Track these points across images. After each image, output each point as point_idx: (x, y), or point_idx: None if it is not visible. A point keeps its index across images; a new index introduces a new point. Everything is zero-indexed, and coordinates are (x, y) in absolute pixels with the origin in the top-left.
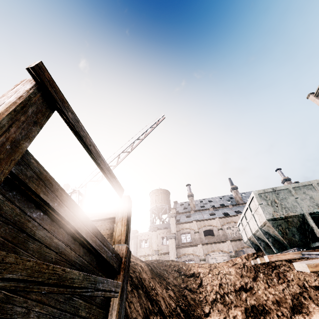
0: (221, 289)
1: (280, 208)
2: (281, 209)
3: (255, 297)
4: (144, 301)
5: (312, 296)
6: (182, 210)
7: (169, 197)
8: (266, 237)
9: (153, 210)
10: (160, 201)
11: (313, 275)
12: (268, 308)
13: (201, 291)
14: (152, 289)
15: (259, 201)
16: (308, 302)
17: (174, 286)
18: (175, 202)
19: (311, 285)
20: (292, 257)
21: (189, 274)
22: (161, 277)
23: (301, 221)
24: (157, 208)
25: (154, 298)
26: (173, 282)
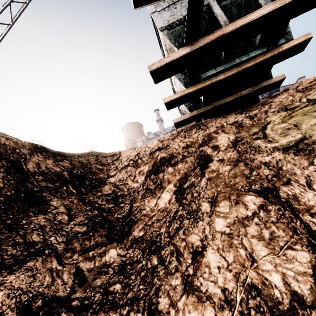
0: (136, 157)
1: (179, 9)
2: (181, 9)
3: (167, 151)
4: None
5: (226, 129)
6: (153, 137)
7: (142, 130)
8: (178, 78)
9: (127, 144)
10: (133, 134)
11: (236, 116)
12: (176, 154)
13: (114, 163)
14: (14, 153)
15: (153, 9)
16: (218, 135)
17: (79, 162)
18: (148, 133)
19: (229, 123)
20: (178, 55)
21: (109, 155)
22: (60, 156)
23: (208, 20)
24: (130, 141)
25: (12, 159)
26: (80, 161)
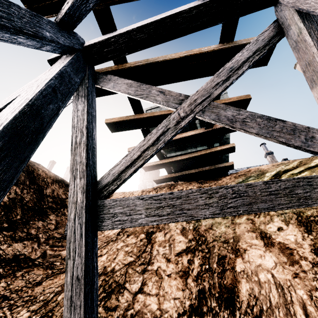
0: None
1: None
2: None
3: None
4: (22, 178)
5: None
6: None
7: (158, 175)
8: None
9: (141, 185)
10: (148, 177)
11: (196, 184)
12: None
13: None
14: (43, 181)
15: None
16: None
17: None
18: None
19: (187, 189)
20: None
21: None
22: None
23: None
24: (143, 183)
25: (40, 184)
26: None
